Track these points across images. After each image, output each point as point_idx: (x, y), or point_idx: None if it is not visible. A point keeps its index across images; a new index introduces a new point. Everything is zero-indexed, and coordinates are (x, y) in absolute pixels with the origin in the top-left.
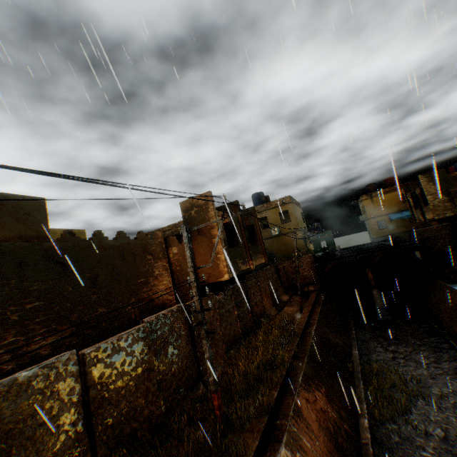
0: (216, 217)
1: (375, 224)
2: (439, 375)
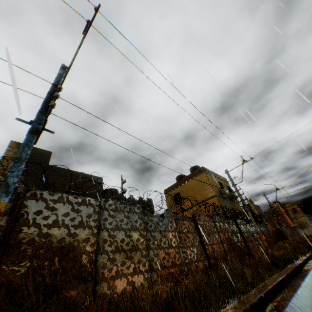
0: (282, 209)
1: None
2: None
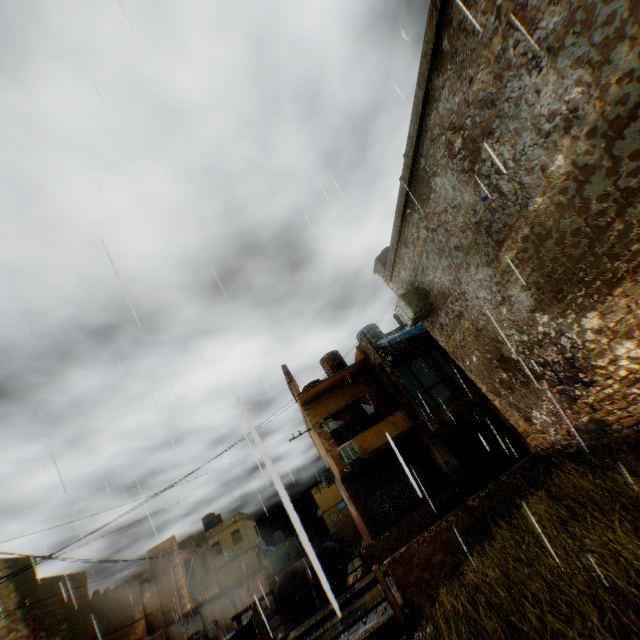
0: (179, 555)
1: (329, 517)
2: None
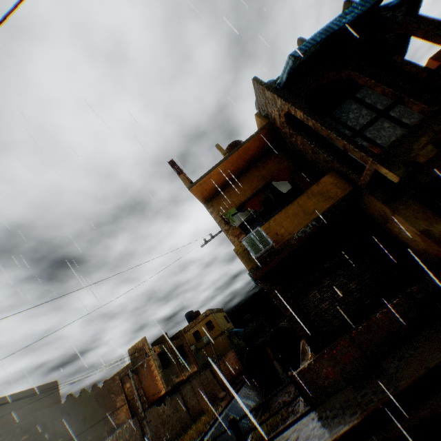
0: (150, 352)
1: None
2: (291, 403)
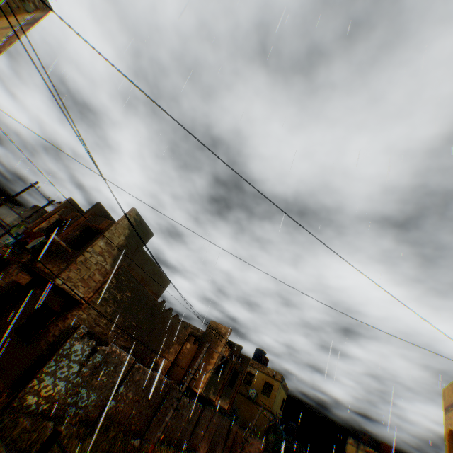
0: (223, 347)
1: None
2: None
